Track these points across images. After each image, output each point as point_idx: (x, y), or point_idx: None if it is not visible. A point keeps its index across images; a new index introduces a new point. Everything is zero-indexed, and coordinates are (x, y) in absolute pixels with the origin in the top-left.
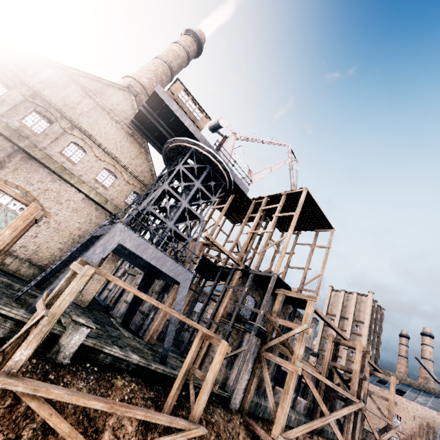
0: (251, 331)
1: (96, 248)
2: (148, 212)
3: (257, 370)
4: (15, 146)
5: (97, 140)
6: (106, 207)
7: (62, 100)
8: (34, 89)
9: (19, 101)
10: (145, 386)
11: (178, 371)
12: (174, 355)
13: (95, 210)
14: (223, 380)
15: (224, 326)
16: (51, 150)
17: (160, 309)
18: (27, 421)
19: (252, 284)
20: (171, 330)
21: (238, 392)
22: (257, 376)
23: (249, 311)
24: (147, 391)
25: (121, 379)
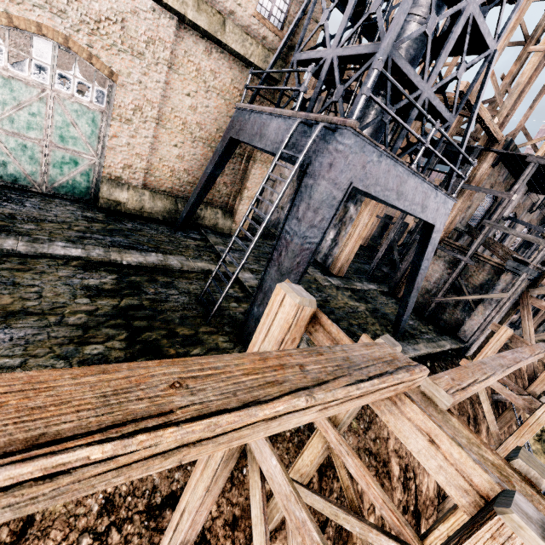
0: (521, 274)
1: (314, 213)
2: (367, 57)
3: (509, 316)
4: None
5: None
6: (226, 43)
7: None
8: None
9: None
10: None
11: (419, 341)
12: (373, 287)
13: (206, 54)
14: (449, 321)
15: (455, 254)
16: None
17: (346, 230)
18: (326, 495)
19: (503, 172)
20: (412, 297)
21: (479, 342)
22: (506, 322)
23: (479, 216)
24: None
25: None
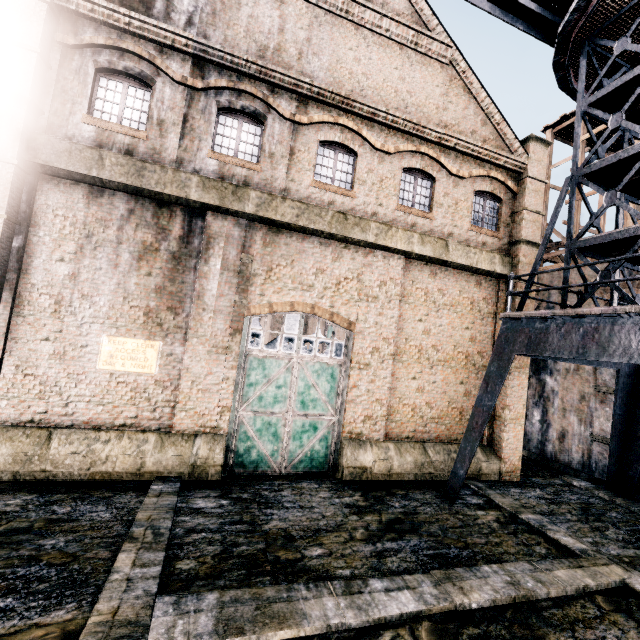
0: None
1: None
2: None
3: None
4: (239, 218)
5: (364, 103)
6: (451, 261)
7: (251, 42)
8: (189, 48)
9: (183, 103)
10: None
11: None
12: None
13: (431, 277)
14: None
15: None
16: (297, 187)
17: None
18: None
19: None
20: None
21: None
22: None
23: None
24: None
25: None
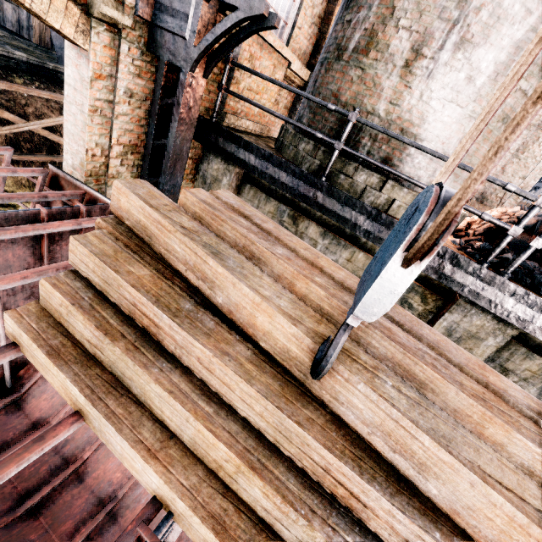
0: None
1: None
2: None
3: None
4: None
5: None
6: None
7: None
8: None
9: None
10: (52, 85)
11: None
12: None
13: None
14: None
15: None
16: None
17: None
18: None
19: None
20: None
21: None
22: None
23: None
24: (57, 90)
25: (18, 78)
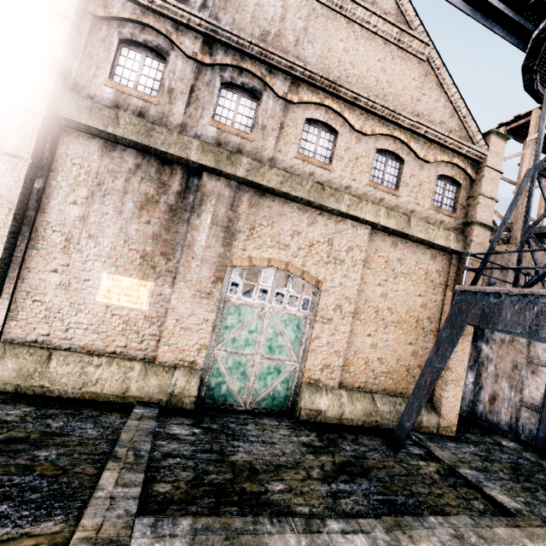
0: None
1: None
2: None
3: None
4: (230, 180)
5: (349, 89)
6: (412, 235)
7: (255, 26)
8: (201, 27)
9: (191, 76)
10: None
11: None
12: None
13: (392, 247)
14: None
15: None
16: (283, 157)
17: None
18: None
19: None
20: None
21: None
22: None
23: None
24: None
25: None
